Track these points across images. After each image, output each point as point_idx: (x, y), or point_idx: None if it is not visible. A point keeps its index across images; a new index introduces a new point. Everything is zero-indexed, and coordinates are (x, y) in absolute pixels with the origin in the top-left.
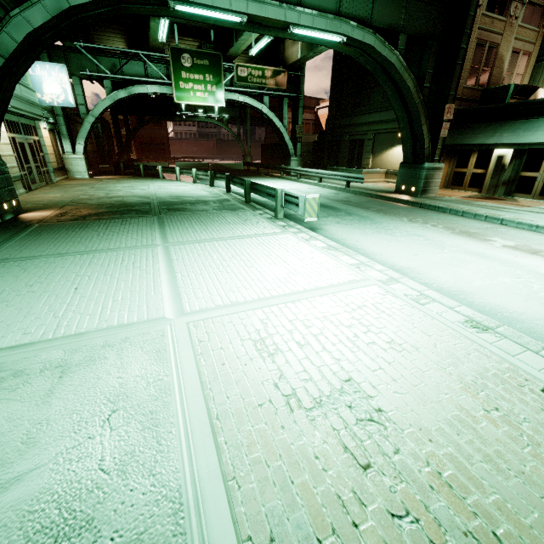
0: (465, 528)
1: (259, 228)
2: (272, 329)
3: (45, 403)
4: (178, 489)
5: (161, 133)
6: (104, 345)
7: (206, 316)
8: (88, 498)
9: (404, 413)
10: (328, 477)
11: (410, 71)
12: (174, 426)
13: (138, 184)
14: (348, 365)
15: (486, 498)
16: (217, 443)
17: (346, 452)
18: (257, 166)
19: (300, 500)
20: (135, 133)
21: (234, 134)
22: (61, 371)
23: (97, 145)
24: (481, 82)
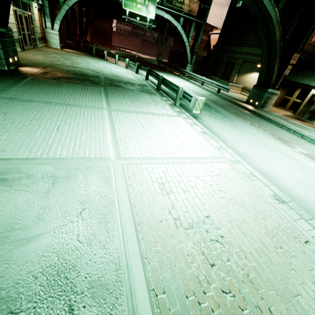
0: (256, 304)
1: (164, 110)
2: (169, 178)
3: (45, 197)
4: (118, 258)
5: (108, 26)
6: (76, 168)
7: (133, 162)
8: (72, 254)
9: (234, 240)
10: (193, 266)
11: (280, 25)
12: (116, 224)
13: (91, 60)
14: (208, 208)
15: (268, 291)
16: (138, 238)
17: (203, 255)
18: (165, 64)
19: (179, 275)
20: (92, 22)
21: (154, 39)
22: (53, 179)
23: (66, 26)
24: None
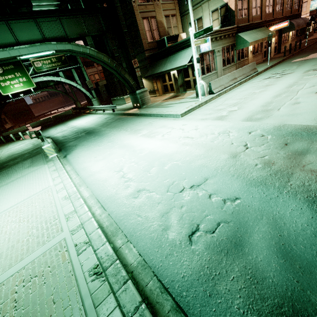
0: None
1: (34, 167)
2: None
3: None
4: None
5: (22, 104)
6: None
7: None
8: None
9: None
10: None
11: (101, 53)
12: None
13: None
14: None
15: None
16: None
17: None
18: (78, 109)
19: None
20: (1, 112)
21: (63, 93)
22: None
23: None
24: (156, 37)
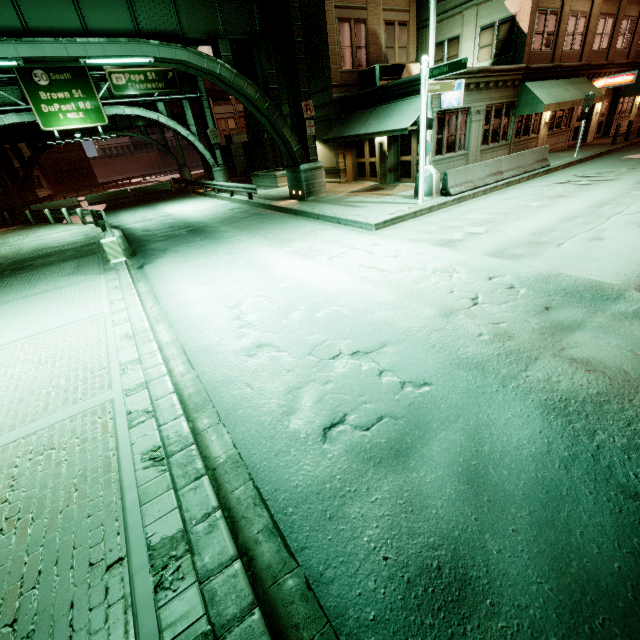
0: None
1: (80, 276)
2: None
3: None
4: None
5: (77, 154)
6: None
7: None
8: None
9: None
10: None
11: (245, 77)
12: None
13: (16, 237)
14: None
15: None
16: None
17: None
18: (183, 183)
19: None
20: (33, 164)
21: (159, 145)
22: None
23: None
24: (359, 63)
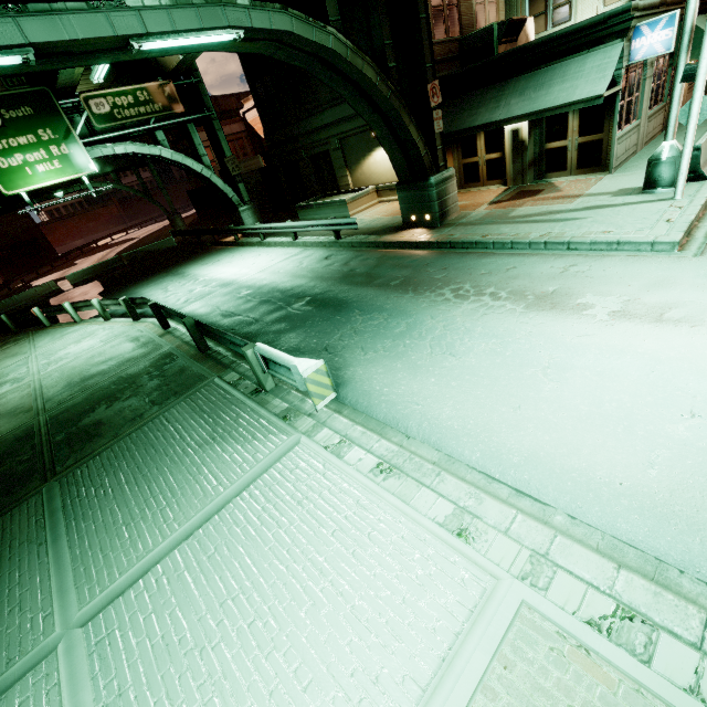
0: None
1: (245, 444)
2: None
3: None
4: None
5: (23, 223)
6: None
7: None
8: None
9: None
10: None
11: (362, 53)
12: None
13: (9, 361)
14: None
15: None
16: None
17: None
18: (194, 234)
19: None
20: None
21: (138, 193)
22: None
23: None
24: (452, 28)
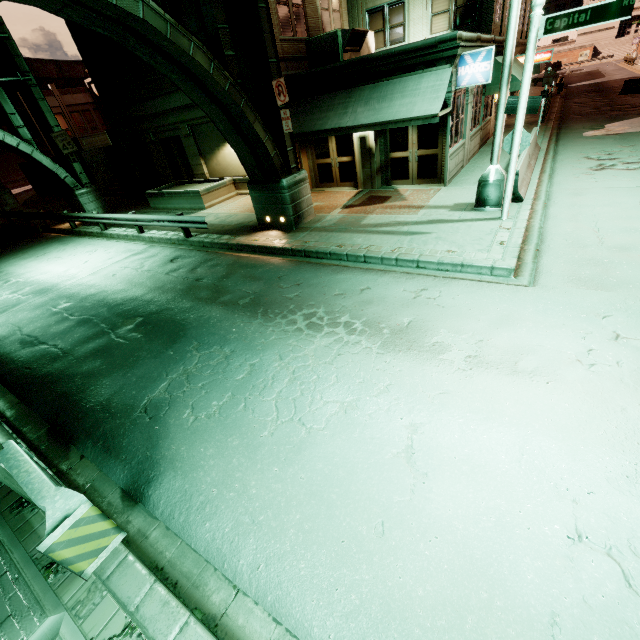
0: None
1: None
2: None
3: None
4: None
5: None
6: None
7: None
8: None
9: None
10: None
11: (187, 32)
12: None
13: None
14: None
15: None
16: None
17: None
18: (21, 217)
19: None
20: None
21: None
22: None
23: None
24: (299, 28)
